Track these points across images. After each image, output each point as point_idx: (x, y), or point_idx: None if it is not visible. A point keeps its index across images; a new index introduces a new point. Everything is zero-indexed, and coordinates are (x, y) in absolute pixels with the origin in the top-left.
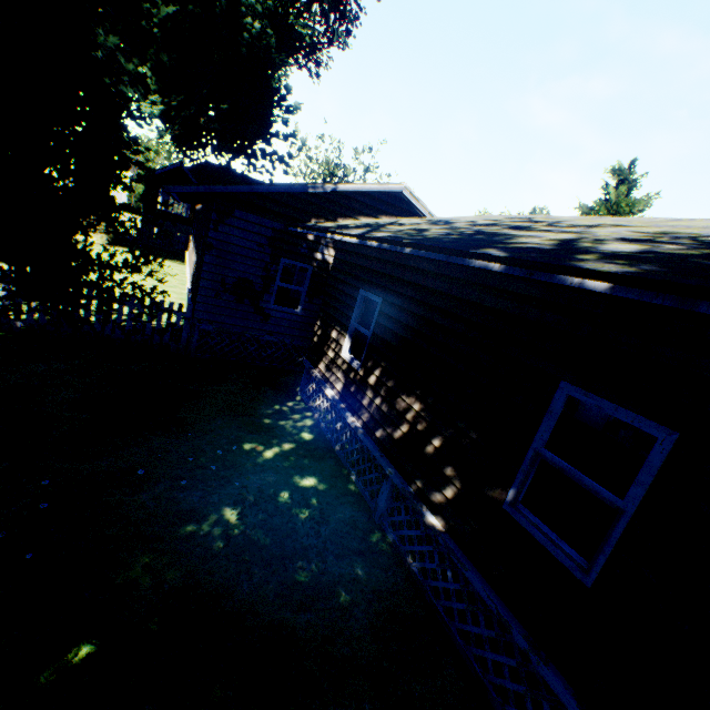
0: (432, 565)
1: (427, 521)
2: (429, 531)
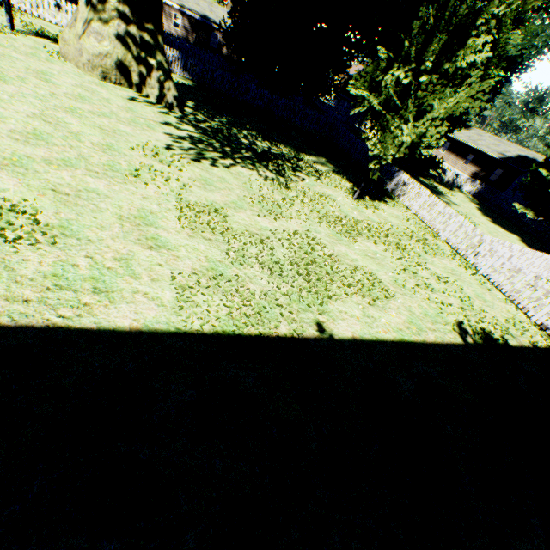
0: None
1: None
2: None
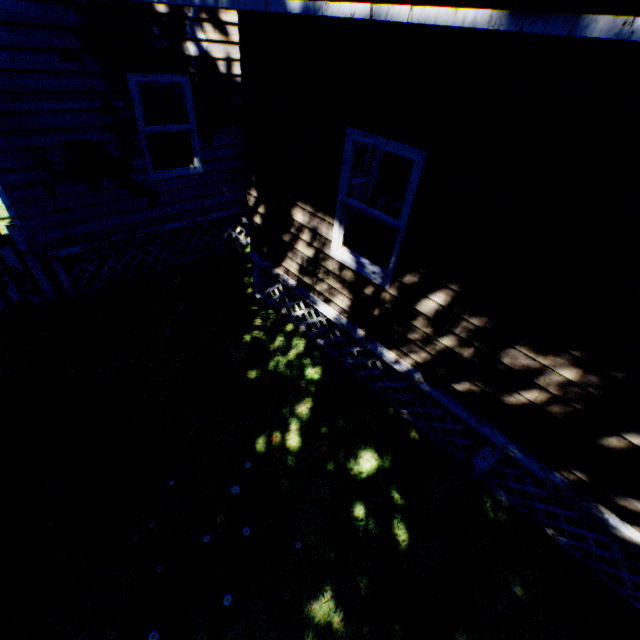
0: (606, 554)
1: (621, 536)
2: (601, 524)
